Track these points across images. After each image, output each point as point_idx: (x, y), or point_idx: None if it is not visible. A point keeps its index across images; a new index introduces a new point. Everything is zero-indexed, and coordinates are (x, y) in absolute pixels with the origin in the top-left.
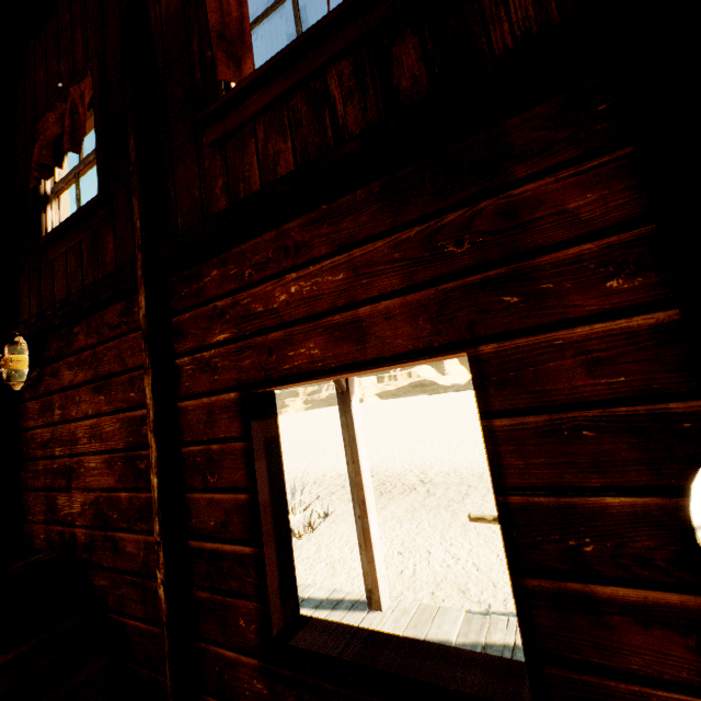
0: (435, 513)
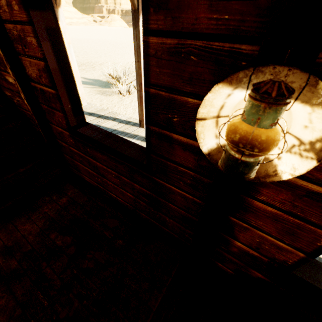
0: None
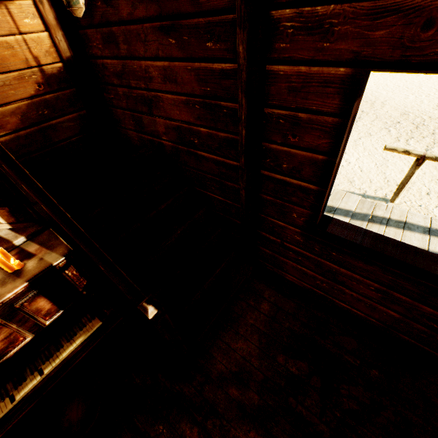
0: None
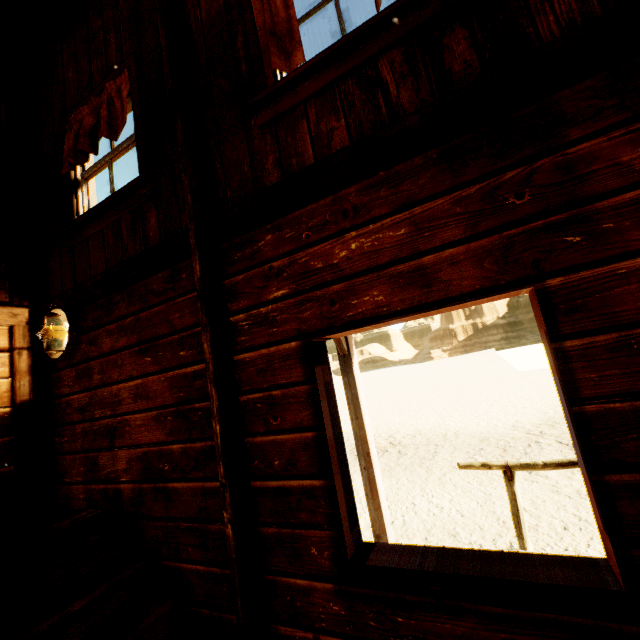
0: (411, 470)
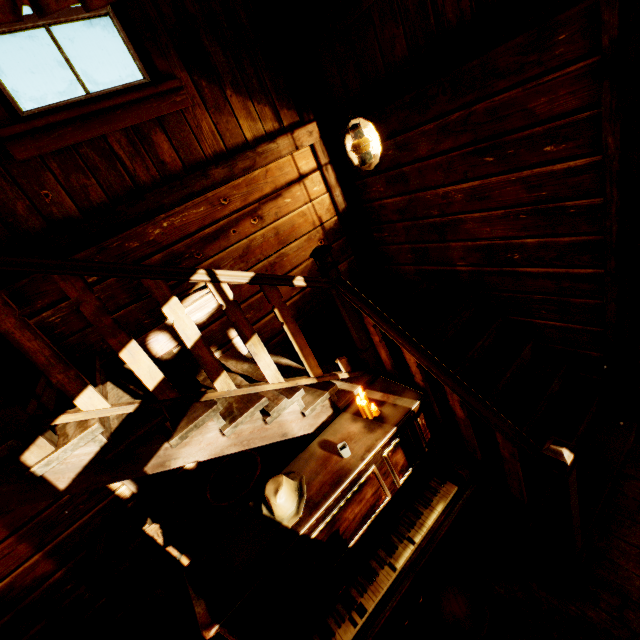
0: None
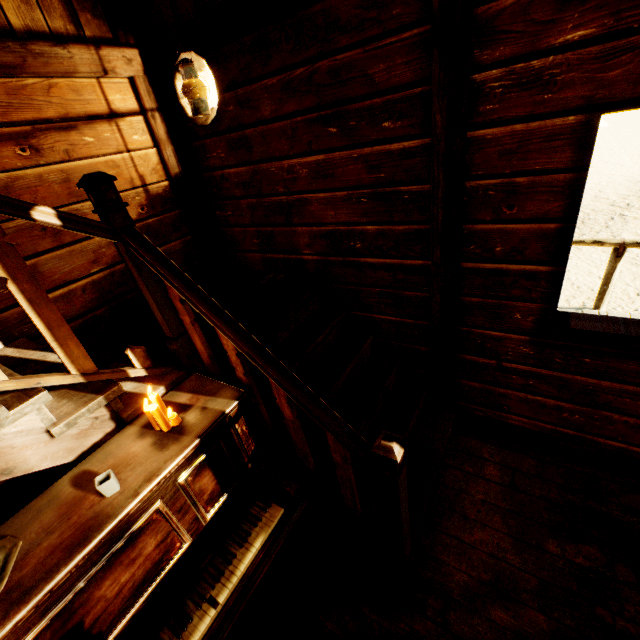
0: None
